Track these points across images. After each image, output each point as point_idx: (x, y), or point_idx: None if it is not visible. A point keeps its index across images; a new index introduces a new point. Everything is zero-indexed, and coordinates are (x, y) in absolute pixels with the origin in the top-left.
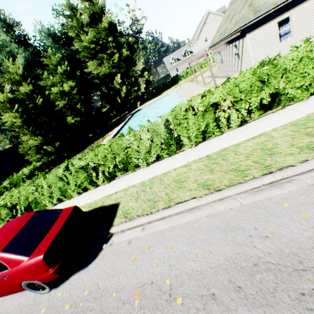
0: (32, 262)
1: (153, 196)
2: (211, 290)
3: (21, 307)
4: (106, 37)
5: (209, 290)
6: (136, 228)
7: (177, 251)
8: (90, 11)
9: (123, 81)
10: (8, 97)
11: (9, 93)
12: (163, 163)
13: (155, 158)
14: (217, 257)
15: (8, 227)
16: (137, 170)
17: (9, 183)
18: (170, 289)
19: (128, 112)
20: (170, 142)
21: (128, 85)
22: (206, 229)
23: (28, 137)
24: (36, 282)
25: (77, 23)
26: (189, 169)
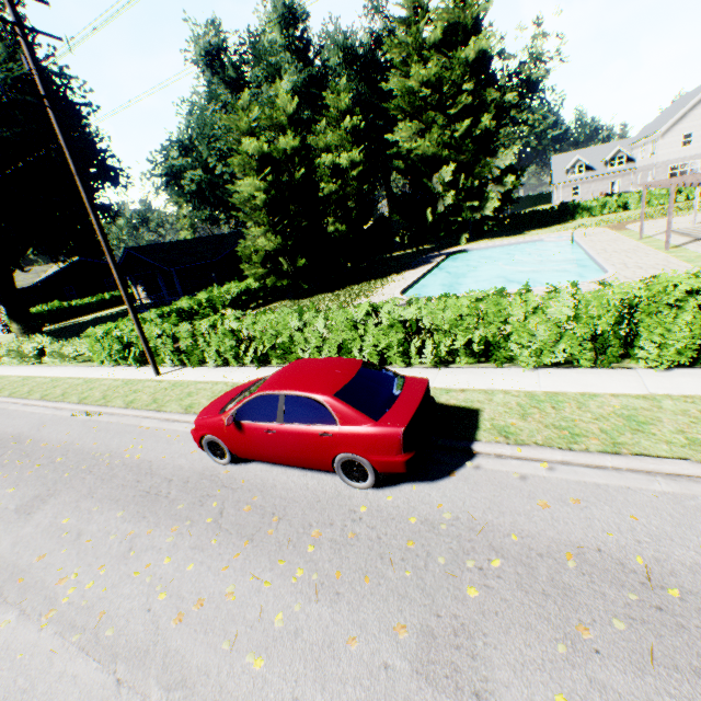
0: (382, 431)
1: (567, 423)
2: None
3: (312, 490)
4: (459, 79)
5: None
6: (531, 462)
7: (651, 527)
8: (450, 18)
9: (454, 181)
10: (261, 150)
11: (266, 144)
12: (575, 375)
13: (561, 359)
14: None
15: (321, 367)
16: (506, 368)
17: (206, 298)
18: (646, 571)
19: (434, 248)
20: (611, 340)
21: (461, 191)
22: None
23: (260, 231)
24: (365, 463)
25: (415, 39)
26: (655, 405)
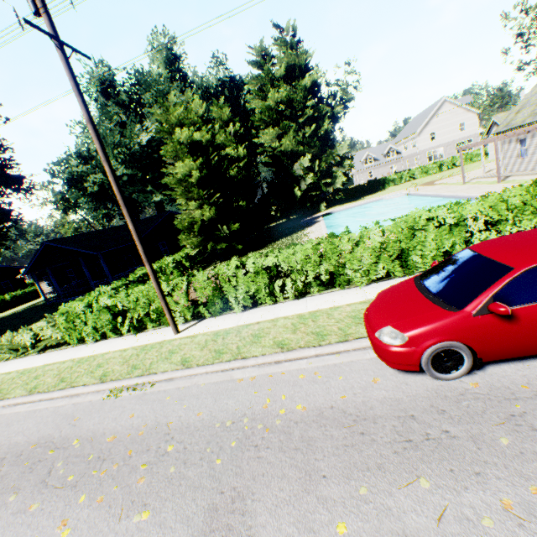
0: None
1: None
2: None
3: None
4: (302, 99)
5: None
6: None
7: None
8: (289, 61)
9: (310, 167)
10: (191, 138)
11: (195, 133)
12: None
13: None
14: None
15: None
16: None
17: (158, 266)
18: None
19: (301, 216)
20: None
21: (316, 173)
22: None
23: (195, 205)
24: None
25: (267, 74)
26: None
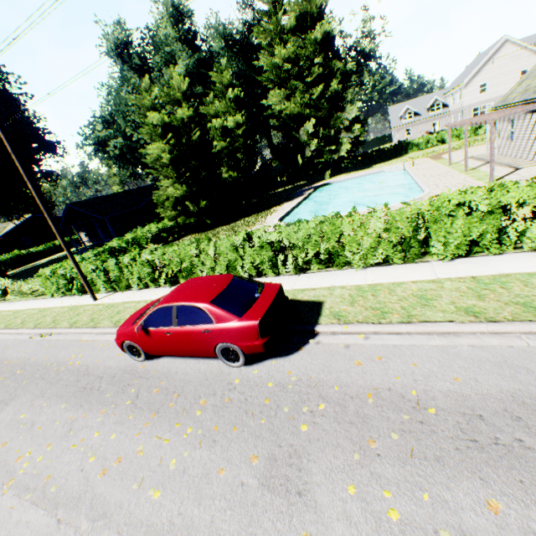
0: (244, 324)
1: (380, 305)
2: (477, 412)
3: (203, 372)
4: (312, 55)
5: (474, 411)
6: (354, 335)
7: (425, 370)
8: (300, 9)
9: (315, 132)
10: (163, 121)
11: (166, 116)
12: (390, 270)
13: (380, 260)
14: (486, 387)
15: (204, 282)
16: (345, 270)
17: (132, 238)
18: (417, 399)
19: (307, 183)
20: (413, 243)
21: (321, 139)
22: (470, 358)
23: (169, 183)
24: (236, 348)
25: (275, 26)
26: (439, 286)
